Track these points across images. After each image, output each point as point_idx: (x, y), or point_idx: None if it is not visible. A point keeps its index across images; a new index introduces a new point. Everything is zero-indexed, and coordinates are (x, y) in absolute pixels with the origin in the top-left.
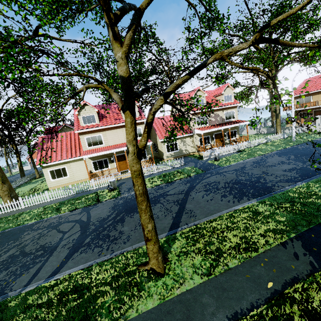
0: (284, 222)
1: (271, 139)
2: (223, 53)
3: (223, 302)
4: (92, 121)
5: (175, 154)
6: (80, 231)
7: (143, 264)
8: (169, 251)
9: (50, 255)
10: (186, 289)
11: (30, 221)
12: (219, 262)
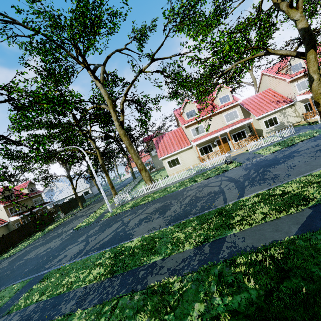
0: None
1: None
2: None
3: None
4: (193, 114)
5: (275, 128)
6: (232, 182)
7: None
8: None
9: (223, 193)
10: None
11: (178, 189)
12: None
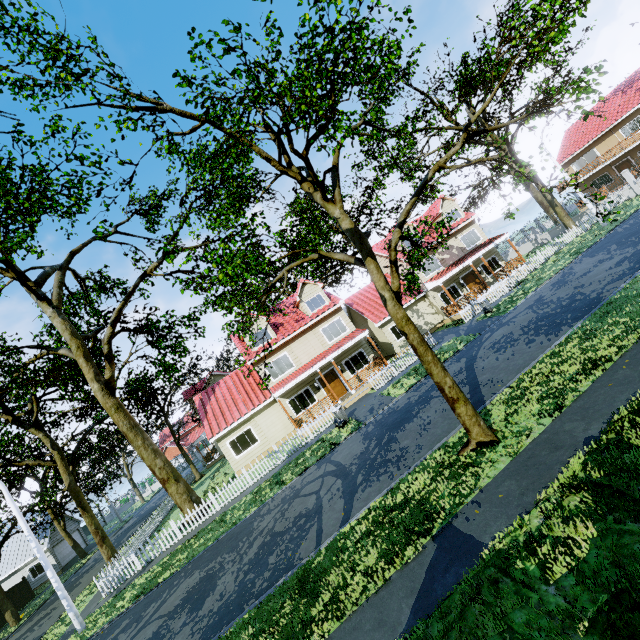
0: (635, 319)
1: (564, 241)
2: (439, 163)
3: (592, 417)
4: (265, 338)
5: None
6: (339, 479)
7: (463, 446)
8: (489, 424)
9: (320, 514)
10: (538, 433)
11: (247, 513)
12: (566, 395)
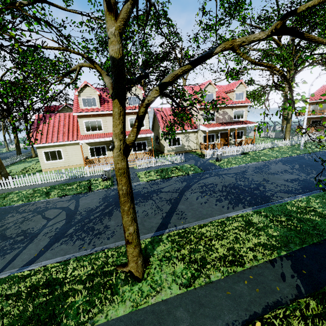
0: (277, 237)
1: (278, 144)
2: (234, 42)
3: (198, 318)
4: (92, 104)
5: (176, 149)
6: (65, 220)
7: (122, 265)
8: (152, 254)
9: (30, 242)
10: (162, 298)
11: (17, 202)
12: (202, 273)
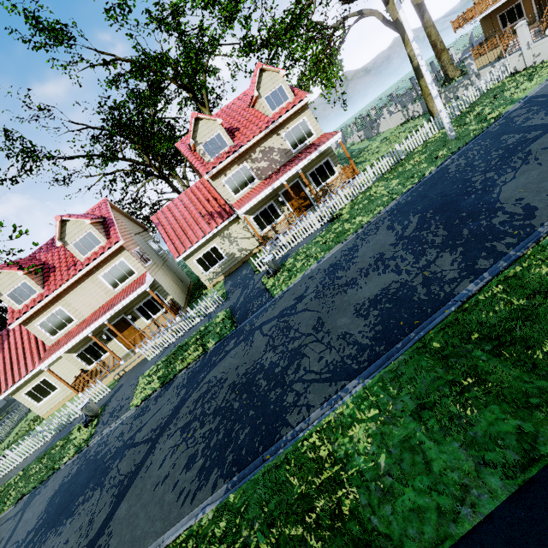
0: None
1: (407, 148)
2: None
3: None
4: (28, 293)
5: (222, 267)
6: None
7: None
8: None
9: None
10: None
11: None
12: None
